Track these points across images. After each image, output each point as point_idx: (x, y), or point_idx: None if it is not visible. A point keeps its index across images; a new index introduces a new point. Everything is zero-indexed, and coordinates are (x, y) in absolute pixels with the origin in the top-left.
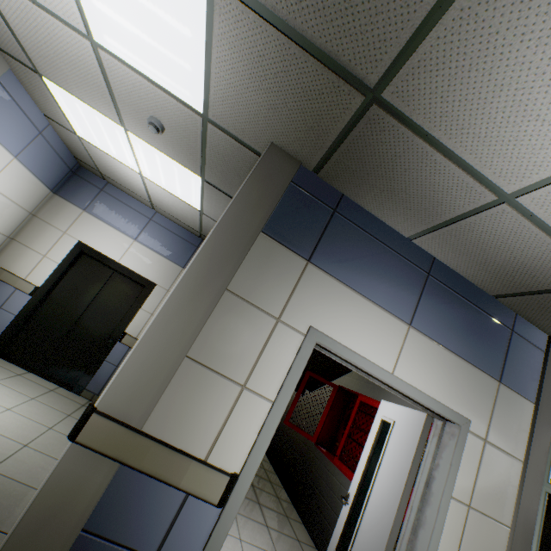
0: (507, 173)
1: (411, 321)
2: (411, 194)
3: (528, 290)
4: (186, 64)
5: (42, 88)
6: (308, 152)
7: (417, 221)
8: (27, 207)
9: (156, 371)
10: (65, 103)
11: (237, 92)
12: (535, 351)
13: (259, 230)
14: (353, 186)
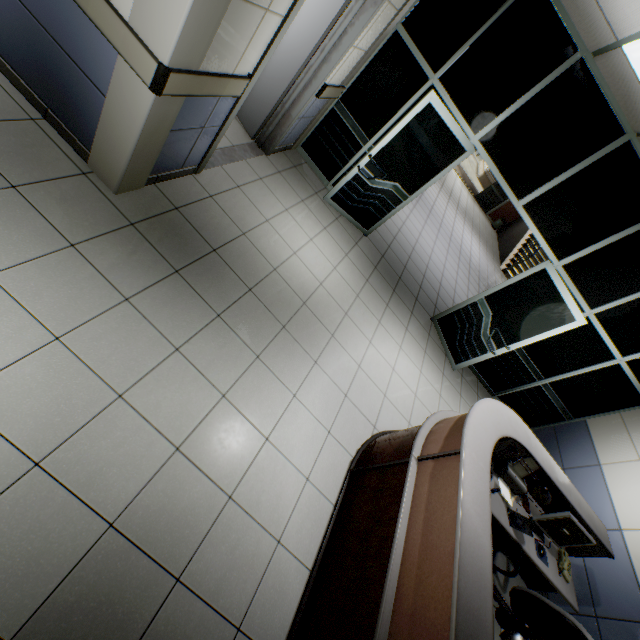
0: None
1: None
2: None
3: None
4: None
5: None
6: None
7: None
8: None
9: (209, 22)
10: None
11: None
12: None
13: None
14: None
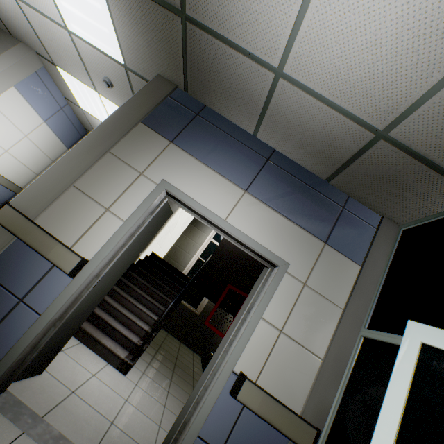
0: (267, 50)
1: (248, 188)
2: (235, 90)
3: (340, 165)
4: (106, 29)
5: (59, 75)
6: (176, 75)
7: (250, 116)
8: (51, 156)
9: (51, 189)
10: (70, 83)
11: (131, 40)
12: (365, 226)
13: (138, 120)
14: (207, 96)
